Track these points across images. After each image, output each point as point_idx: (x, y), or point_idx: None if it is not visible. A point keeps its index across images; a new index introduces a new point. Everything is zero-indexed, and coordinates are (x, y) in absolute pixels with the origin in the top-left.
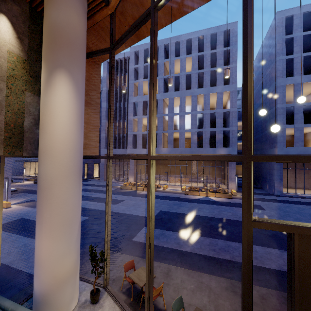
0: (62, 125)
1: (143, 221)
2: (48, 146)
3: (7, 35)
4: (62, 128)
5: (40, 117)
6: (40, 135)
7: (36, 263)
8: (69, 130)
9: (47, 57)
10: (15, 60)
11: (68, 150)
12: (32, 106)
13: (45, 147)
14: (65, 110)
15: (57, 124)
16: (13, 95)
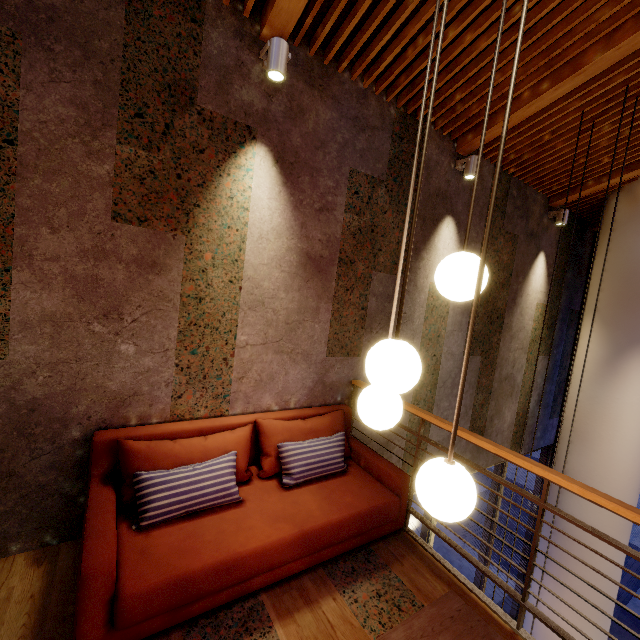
0: (628, 444)
1: (632, 560)
2: (594, 473)
3: (539, 281)
4: (627, 449)
5: (577, 416)
6: (572, 445)
7: (538, 635)
8: (637, 454)
9: (614, 320)
10: (539, 314)
11: (630, 488)
12: (540, 374)
13: (587, 472)
14: (638, 418)
15: (620, 441)
16: (528, 369)
